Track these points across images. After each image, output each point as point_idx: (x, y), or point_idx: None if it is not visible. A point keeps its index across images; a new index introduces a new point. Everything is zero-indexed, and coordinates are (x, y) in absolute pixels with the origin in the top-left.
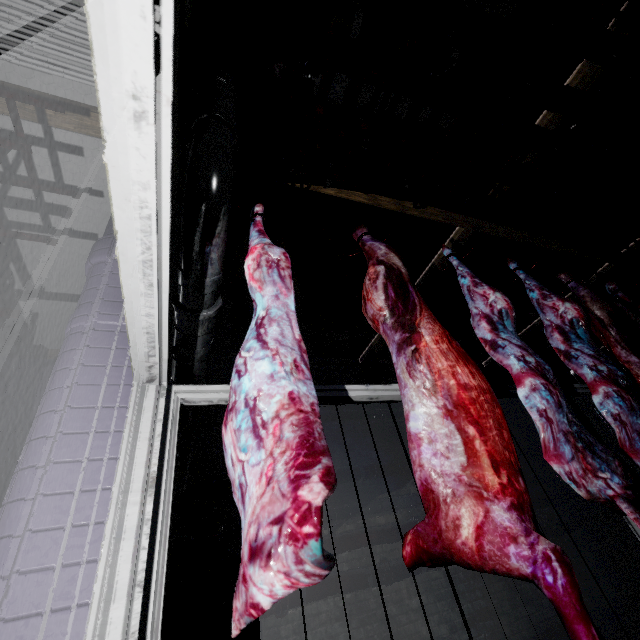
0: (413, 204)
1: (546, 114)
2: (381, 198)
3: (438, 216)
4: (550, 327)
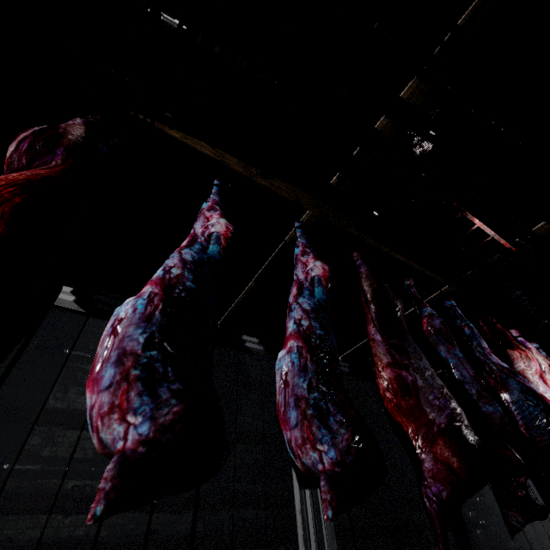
0: (255, 169)
1: (383, 120)
2: (228, 156)
3: (286, 192)
4: (294, 281)
